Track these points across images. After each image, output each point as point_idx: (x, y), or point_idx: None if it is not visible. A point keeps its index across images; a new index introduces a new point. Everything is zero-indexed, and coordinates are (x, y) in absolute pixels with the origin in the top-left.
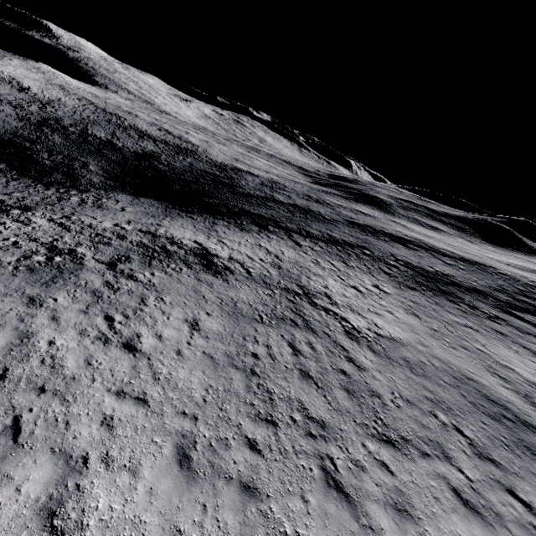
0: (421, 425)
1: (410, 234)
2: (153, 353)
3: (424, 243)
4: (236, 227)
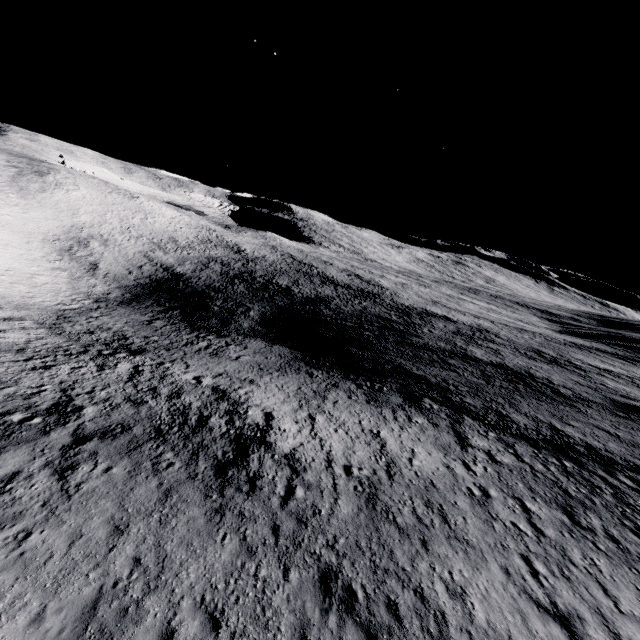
0: None
1: None
2: None
3: None
4: (364, 394)
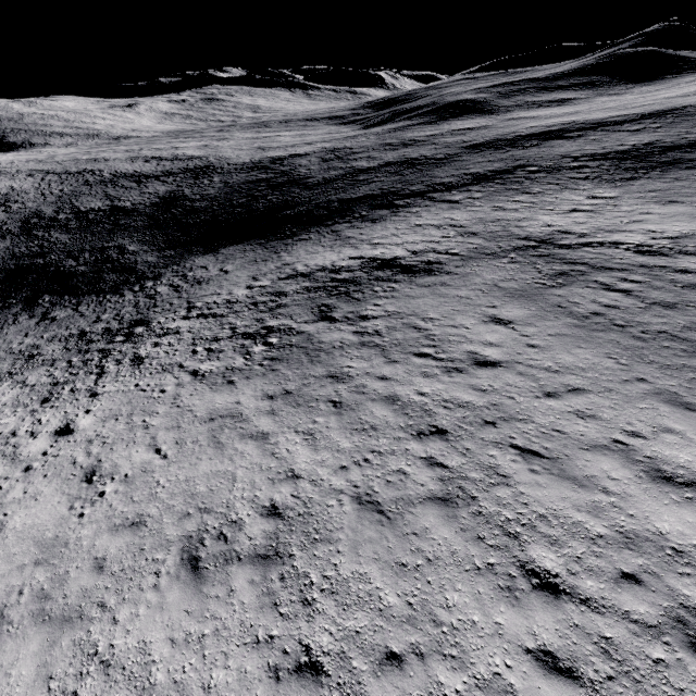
0: None
1: (552, 122)
2: (513, 358)
3: (580, 123)
4: (363, 222)
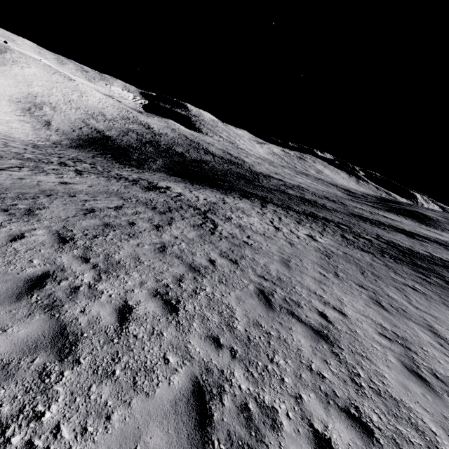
0: (134, 257)
1: (435, 236)
2: (5, 173)
3: (447, 242)
4: (220, 192)
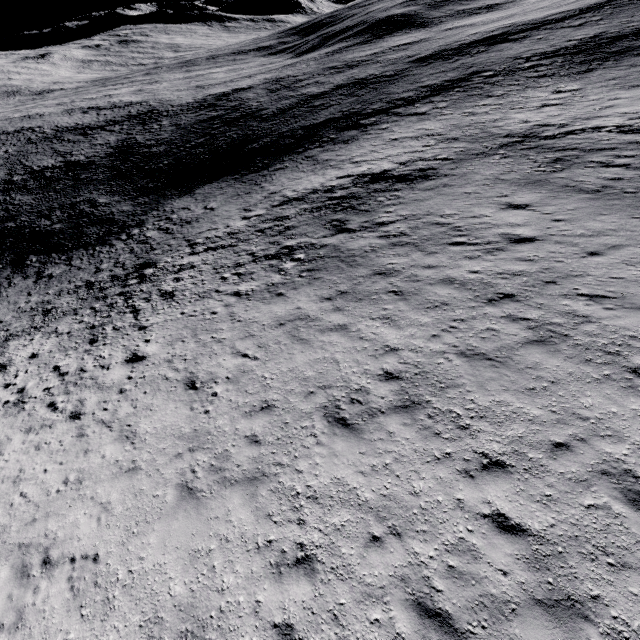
0: None
1: (492, 27)
2: (545, 232)
3: (520, 25)
4: (335, 145)
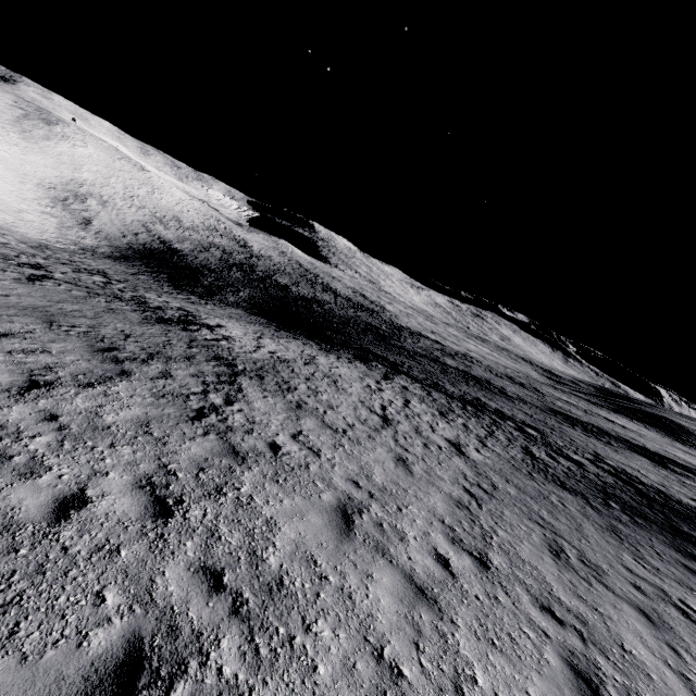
0: None
1: None
2: None
3: None
4: (320, 347)
